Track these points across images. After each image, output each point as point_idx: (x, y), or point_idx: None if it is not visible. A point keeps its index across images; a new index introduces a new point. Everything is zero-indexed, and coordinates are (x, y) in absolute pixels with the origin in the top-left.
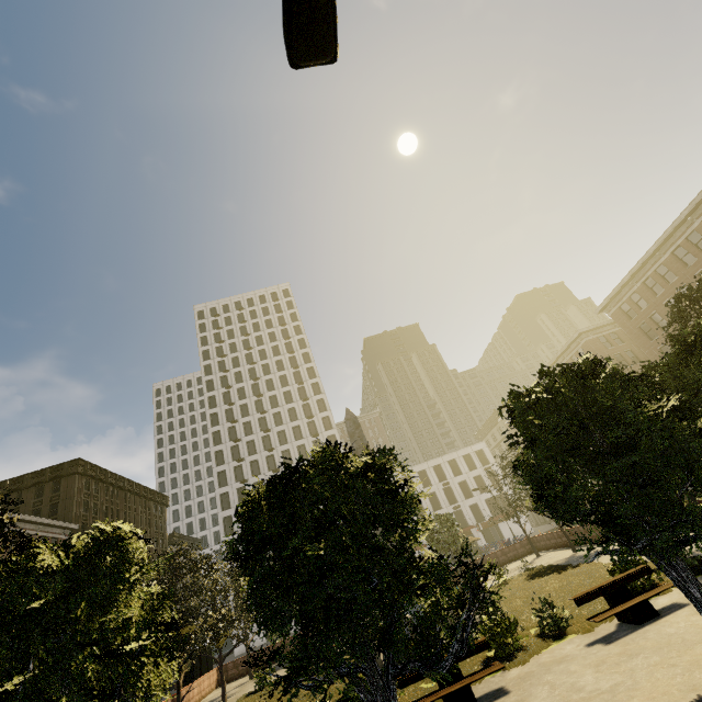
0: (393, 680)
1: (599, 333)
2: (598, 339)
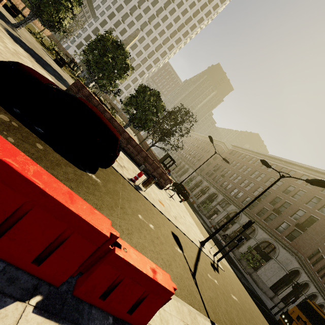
0: (37, 17)
1: (225, 149)
2: (223, 149)
